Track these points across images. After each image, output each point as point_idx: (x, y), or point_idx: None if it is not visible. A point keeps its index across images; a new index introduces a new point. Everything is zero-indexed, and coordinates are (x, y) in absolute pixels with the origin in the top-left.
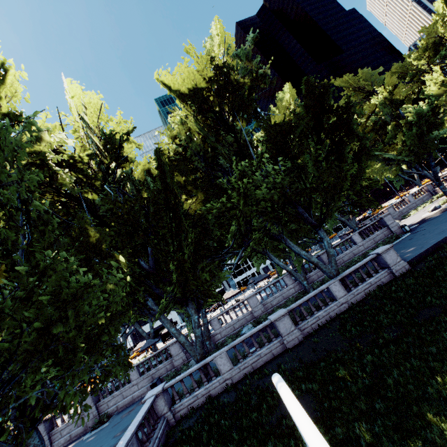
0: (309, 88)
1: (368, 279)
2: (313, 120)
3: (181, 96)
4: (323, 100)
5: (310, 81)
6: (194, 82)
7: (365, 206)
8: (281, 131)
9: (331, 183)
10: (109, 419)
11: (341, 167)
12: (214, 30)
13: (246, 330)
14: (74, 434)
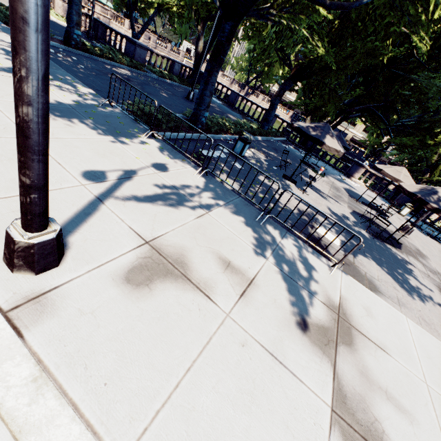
0: None
1: None
2: None
3: None
4: None
5: None
6: None
7: None
8: None
9: None
10: None
11: None
12: None
13: None
14: None
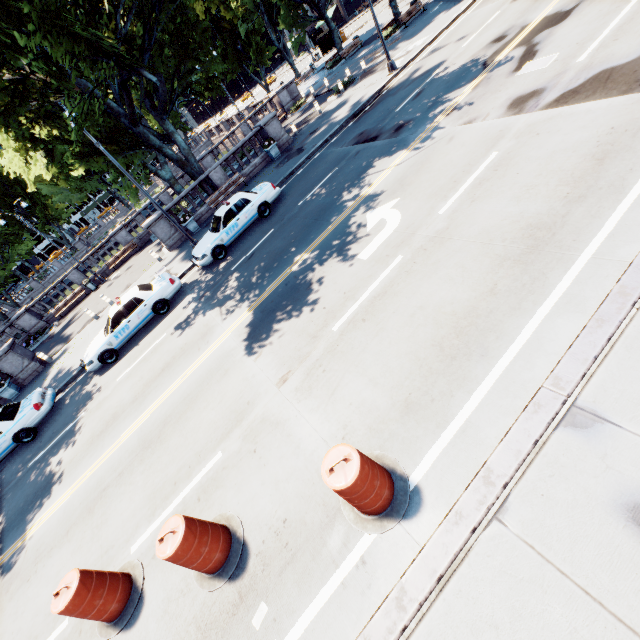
0: None
1: None
2: None
3: None
4: None
5: None
6: None
7: None
8: None
9: None
10: None
11: None
12: None
13: None
14: None
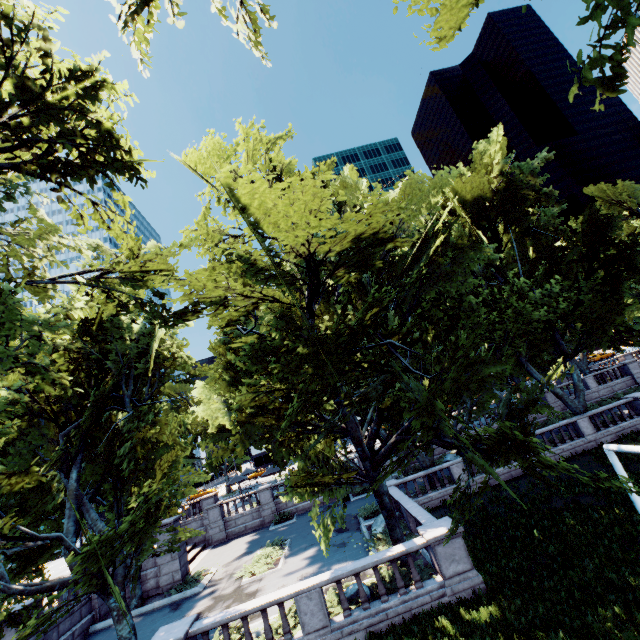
0: (590, 214)
1: (620, 422)
2: (589, 246)
3: (463, 203)
4: (606, 230)
5: (594, 207)
6: (479, 192)
7: (635, 344)
8: (551, 251)
9: (601, 314)
10: (290, 518)
11: (617, 300)
12: (493, 137)
13: (451, 457)
14: (249, 525)
